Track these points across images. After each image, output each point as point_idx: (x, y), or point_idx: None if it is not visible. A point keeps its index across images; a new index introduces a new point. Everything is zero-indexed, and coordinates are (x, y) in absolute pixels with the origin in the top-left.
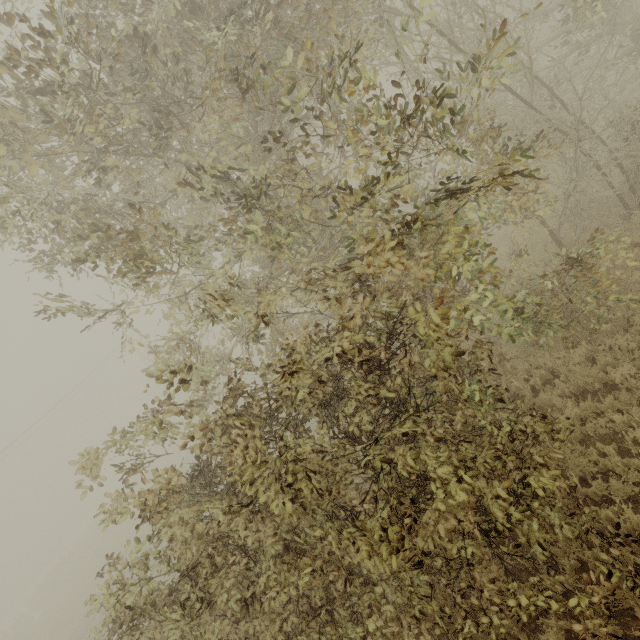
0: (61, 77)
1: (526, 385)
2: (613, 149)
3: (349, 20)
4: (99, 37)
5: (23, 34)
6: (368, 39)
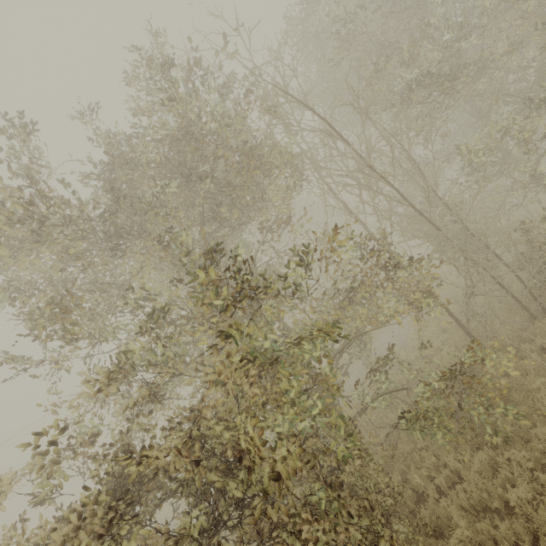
0: (42, 223)
1: (431, 484)
2: (507, 262)
3: (274, 173)
4: (105, 182)
5: (40, 193)
6: (295, 181)
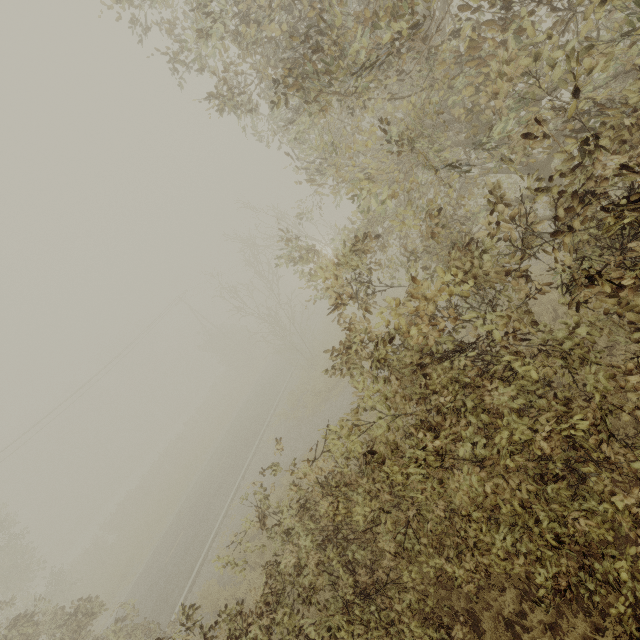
0: None
1: None
2: None
3: None
4: None
5: None
6: None
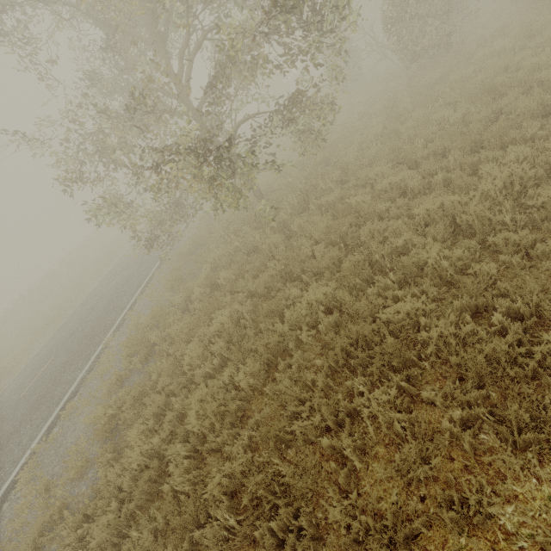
0: None
1: None
2: None
3: None
4: None
5: None
6: None
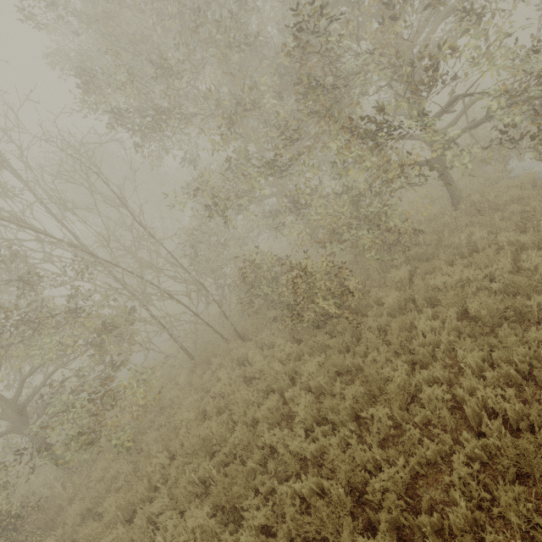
0: None
1: (83, 488)
2: (212, 294)
3: None
4: None
5: None
6: None
